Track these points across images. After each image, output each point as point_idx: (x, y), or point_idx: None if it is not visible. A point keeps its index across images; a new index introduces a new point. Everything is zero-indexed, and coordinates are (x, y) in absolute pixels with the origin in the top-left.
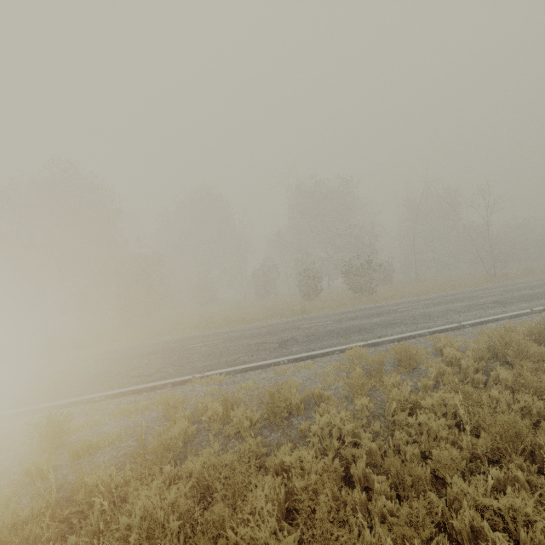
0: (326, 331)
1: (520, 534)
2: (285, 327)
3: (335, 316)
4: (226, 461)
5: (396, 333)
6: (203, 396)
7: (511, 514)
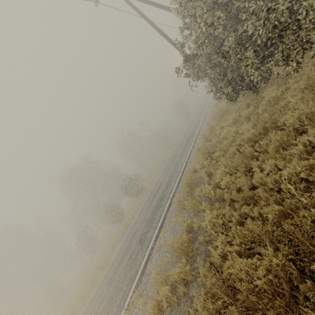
0: (150, 215)
1: (280, 167)
2: (130, 238)
3: (144, 209)
4: (208, 285)
5: (174, 185)
6: (142, 312)
7: (273, 167)
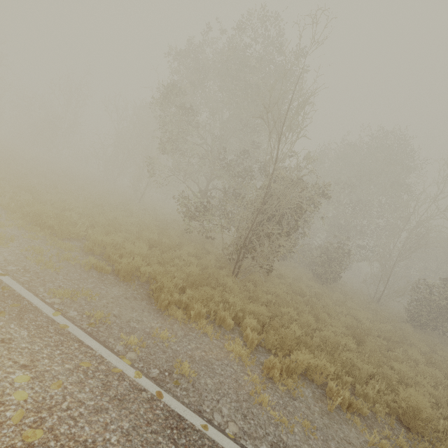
0: None
1: None
2: None
3: None
4: None
5: None
6: None
7: None
